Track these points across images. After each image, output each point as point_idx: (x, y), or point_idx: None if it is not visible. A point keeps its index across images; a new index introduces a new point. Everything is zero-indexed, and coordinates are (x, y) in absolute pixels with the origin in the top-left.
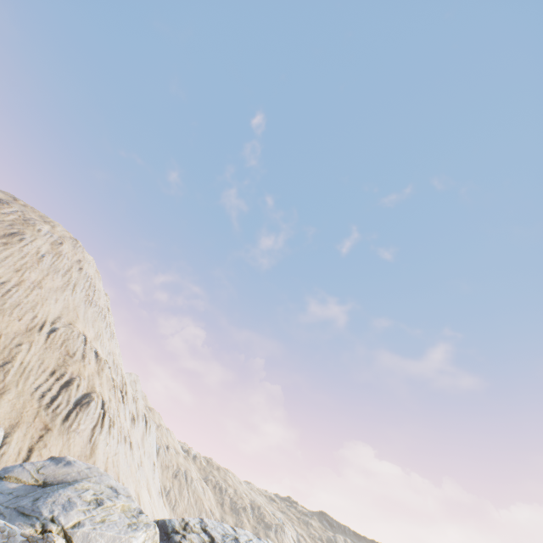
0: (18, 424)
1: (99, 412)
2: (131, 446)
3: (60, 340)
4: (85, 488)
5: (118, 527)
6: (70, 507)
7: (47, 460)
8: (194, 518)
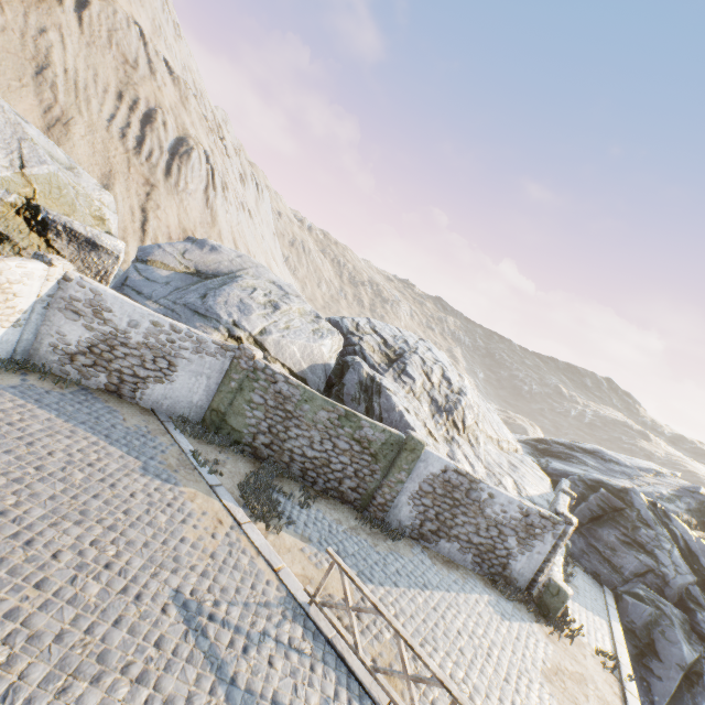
0: (112, 175)
1: (206, 170)
2: (251, 215)
3: (103, 30)
4: (250, 286)
5: (304, 335)
6: (248, 311)
7: (186, 242)
8: (362, 319)
